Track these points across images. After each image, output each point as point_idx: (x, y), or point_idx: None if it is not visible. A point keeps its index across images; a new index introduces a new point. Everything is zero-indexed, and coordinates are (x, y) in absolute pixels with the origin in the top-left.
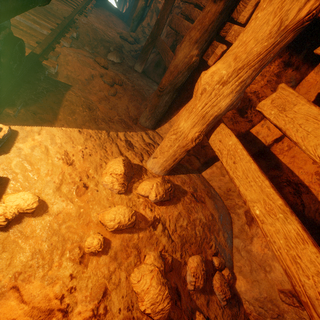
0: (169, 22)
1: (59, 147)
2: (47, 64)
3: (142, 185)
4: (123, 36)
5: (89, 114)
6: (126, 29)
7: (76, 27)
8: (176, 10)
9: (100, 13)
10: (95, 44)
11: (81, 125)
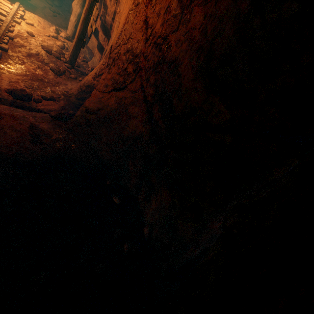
0: None
1: (37, 19)
2: None
3: (61, 33)
4: None
5: (45, 16)
6: None
7: None
8: None
9: None
10: None
11: (42, 18)
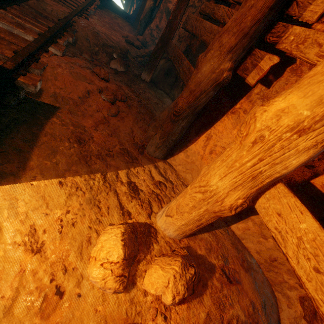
0: (184, 23)
1: (22, 220)
2: (25, 81)
3: (152, 278)
4: (129, 40)
5: (78, 150)
6: (133, 32)
7: (73, 30)
8: (190, 10)
9: (104, 15)
10: (96, 50)
11: (64, 171)
